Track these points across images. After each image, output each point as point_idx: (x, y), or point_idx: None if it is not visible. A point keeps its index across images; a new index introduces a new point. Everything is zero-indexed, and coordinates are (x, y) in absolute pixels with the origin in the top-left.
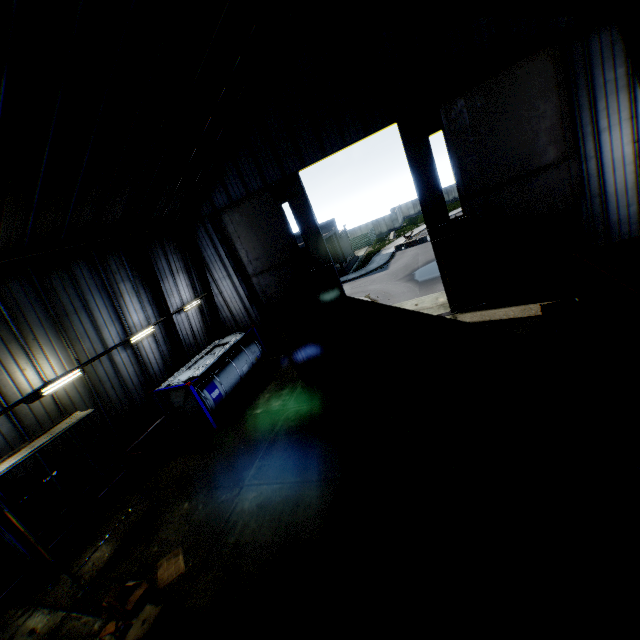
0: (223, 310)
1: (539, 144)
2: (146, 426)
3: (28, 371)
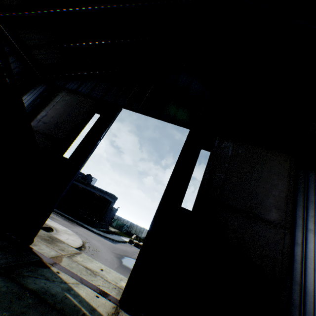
0: None
1: (267, 201)
2: None
3: None
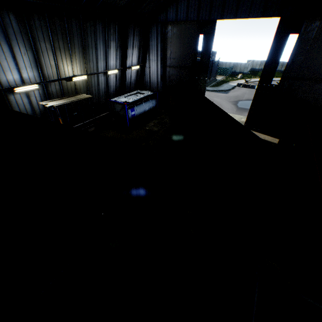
0: (147, 77)
1: None
2: (101, 113)
3: (69, 67)
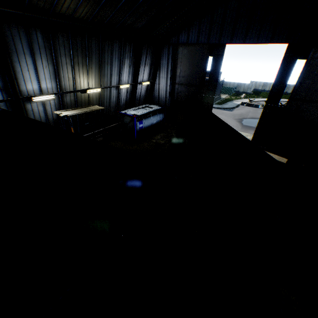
0: (156, 92)
1: None
2: (110, 124)
3: (85, 80)
